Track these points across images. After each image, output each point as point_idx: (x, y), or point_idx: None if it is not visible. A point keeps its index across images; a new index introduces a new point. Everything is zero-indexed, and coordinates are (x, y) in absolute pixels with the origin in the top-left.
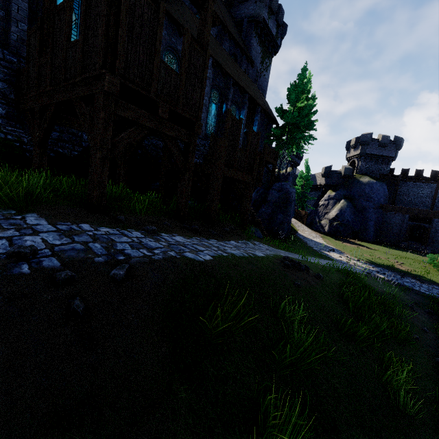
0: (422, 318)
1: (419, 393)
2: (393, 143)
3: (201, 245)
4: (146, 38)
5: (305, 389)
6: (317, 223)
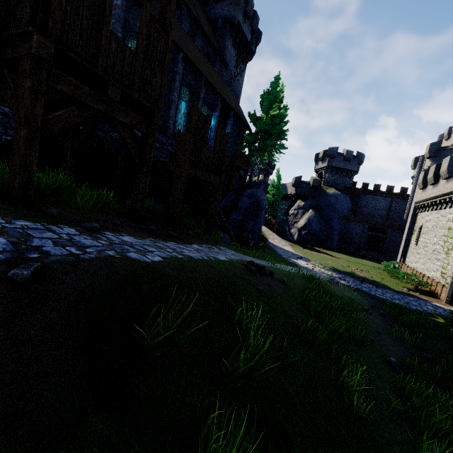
0: (376, 320)
1: (372, 393)
2: (356, 158)
3: (153, 246)
4: (92, 2)
5: (258, 401)
6: (287, 232)
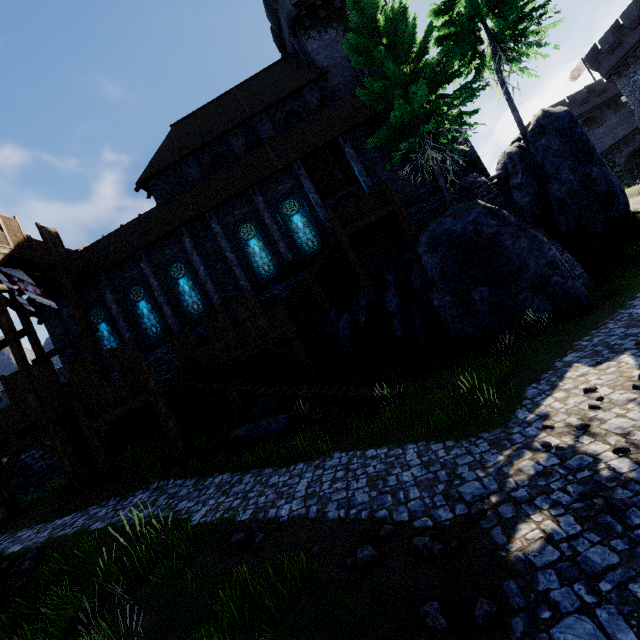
0: None
1: None
2: None
3: None
4: None
5: None
6: None
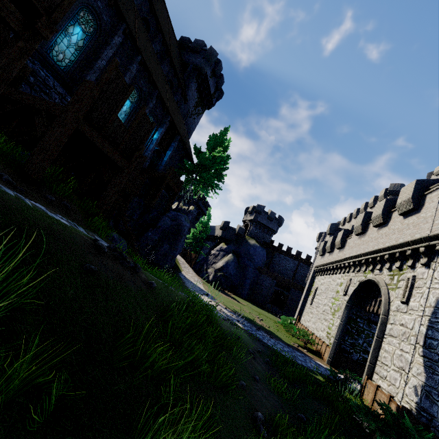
0: (258, 366)
1: None
2: (277, 220)
3: None
4: None
5: None
6: (204, 270)
